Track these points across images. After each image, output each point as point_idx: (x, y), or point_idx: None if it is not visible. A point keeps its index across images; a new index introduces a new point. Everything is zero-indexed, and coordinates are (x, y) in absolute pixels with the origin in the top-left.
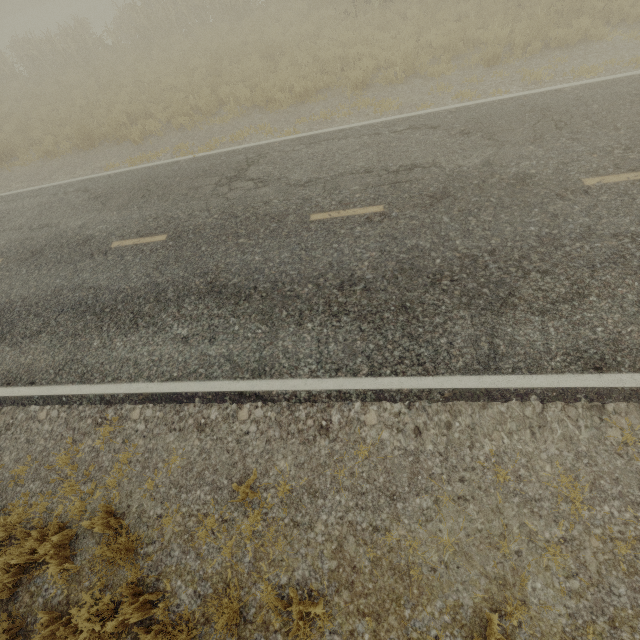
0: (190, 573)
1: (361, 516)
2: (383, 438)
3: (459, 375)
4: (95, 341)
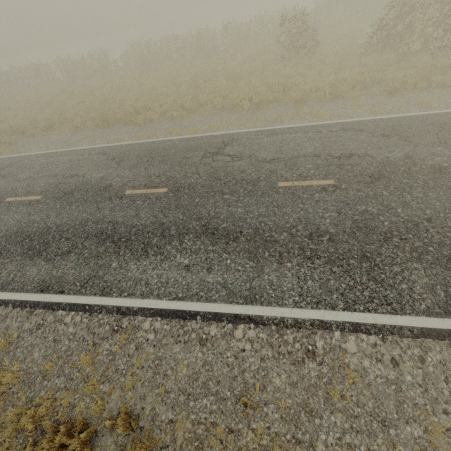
0: None
1: (358, 439)
2: (364, 365)
3: (424, 316)
4: (113, 263)
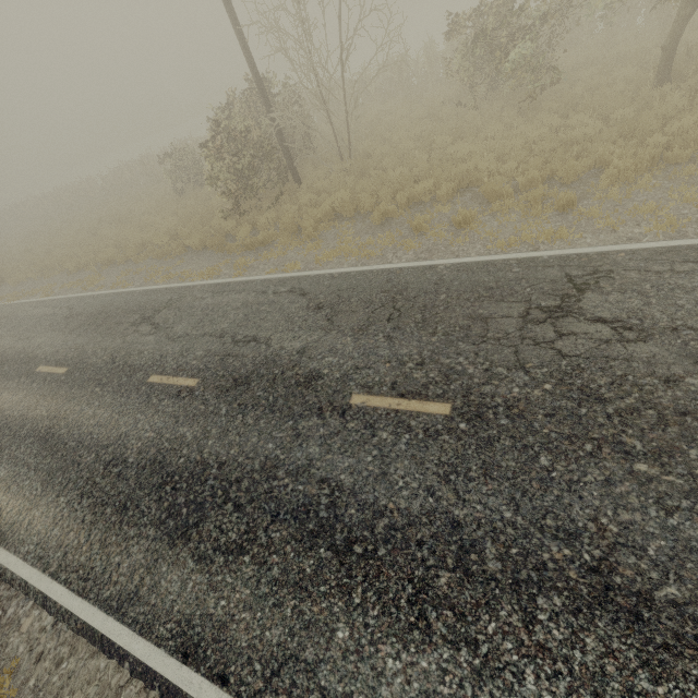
0: None
1: None
2: None
3: None
4: None
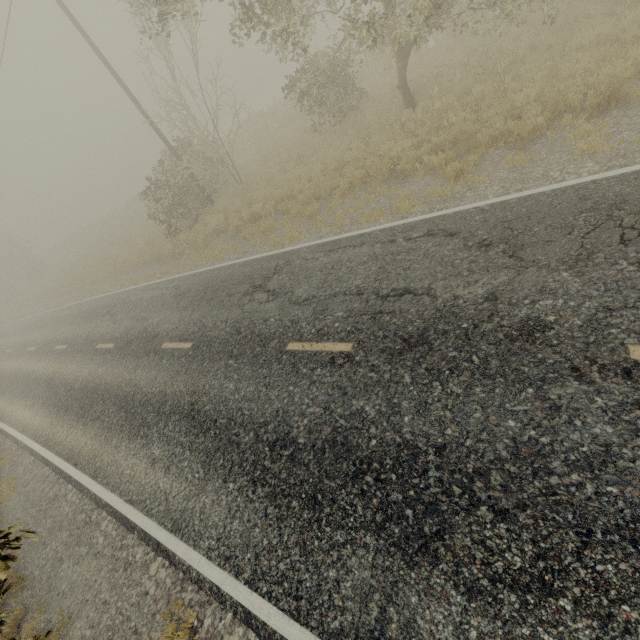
0: None
1: None
2: None
3: None
4: None
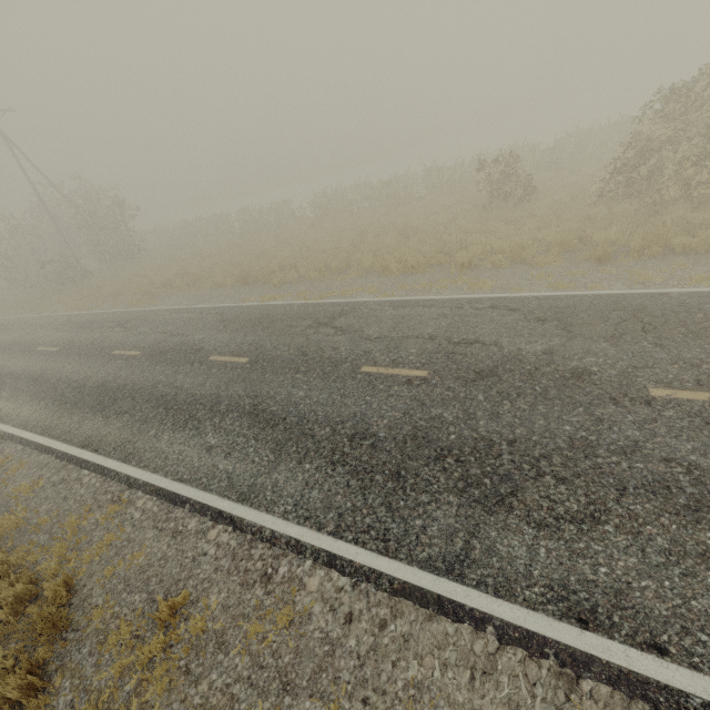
0: (81, 677)
1: (246, 693)
2: (313, 611)
3: (417, 567)
4: (153, 430)
